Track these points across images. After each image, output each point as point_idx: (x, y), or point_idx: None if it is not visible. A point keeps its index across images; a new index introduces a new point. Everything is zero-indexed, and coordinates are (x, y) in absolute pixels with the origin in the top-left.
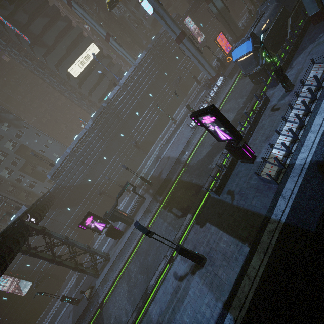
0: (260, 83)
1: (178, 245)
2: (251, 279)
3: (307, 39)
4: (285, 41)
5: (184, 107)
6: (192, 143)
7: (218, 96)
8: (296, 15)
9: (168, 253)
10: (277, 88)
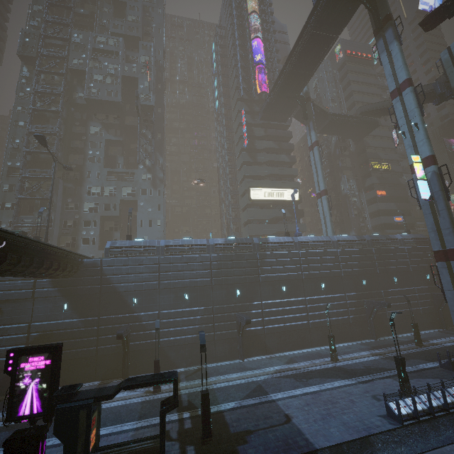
0: None
1: None
2: None
3: None
4: None
5: (364, 350)
6: (376, 452)
7: None
8: None
9: None
10: None
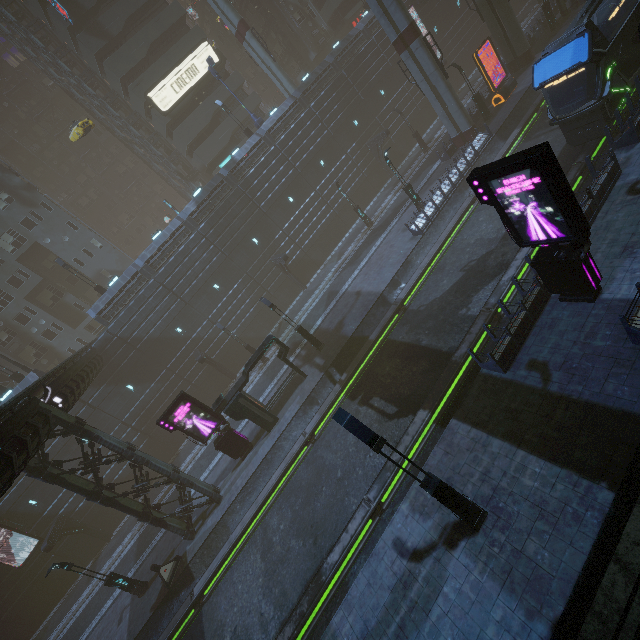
0: (585, 142)
1: (430, 475)
2: (632, 571)
3: None
4: None
5: (388, 195)
6: (414, 264)
7: None
8: None
9: (372, 494)
10: (638, 149)
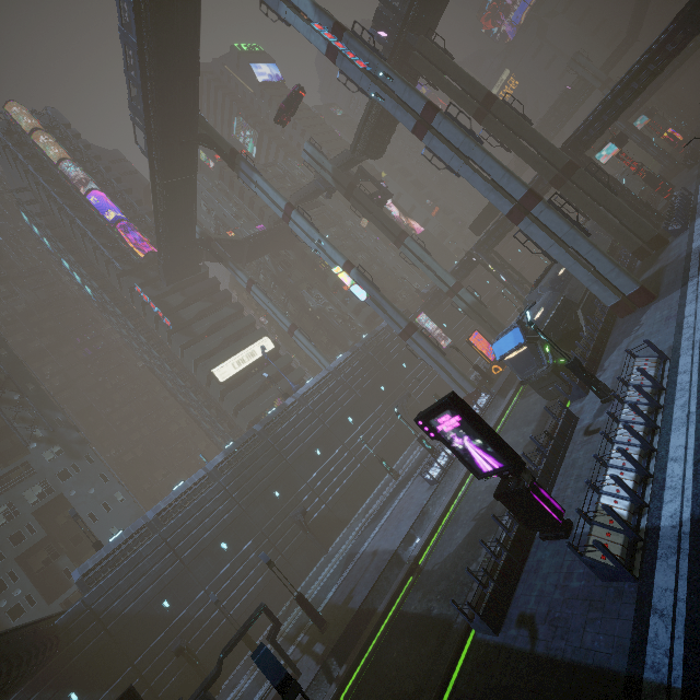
0: (556, 397)
1: None
2: None
3: (616, 334)
4: (583, 338)
5: (416, 448)
6: (431, 515)
7: None
8: (589, 308)
9: None
10: (587, 400)
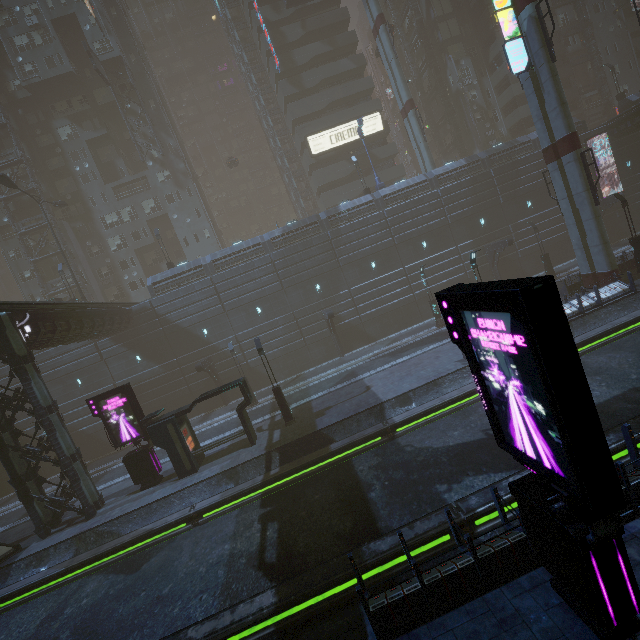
0: None
1: None
2: None
3: None
4: None
5: None
6: (442, 390)
7: (584, 323)
8: None
9: None
10: None
